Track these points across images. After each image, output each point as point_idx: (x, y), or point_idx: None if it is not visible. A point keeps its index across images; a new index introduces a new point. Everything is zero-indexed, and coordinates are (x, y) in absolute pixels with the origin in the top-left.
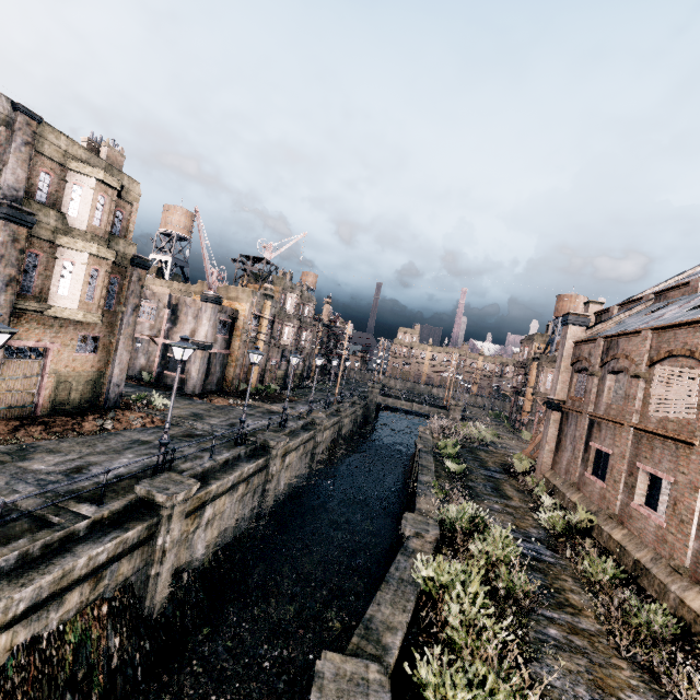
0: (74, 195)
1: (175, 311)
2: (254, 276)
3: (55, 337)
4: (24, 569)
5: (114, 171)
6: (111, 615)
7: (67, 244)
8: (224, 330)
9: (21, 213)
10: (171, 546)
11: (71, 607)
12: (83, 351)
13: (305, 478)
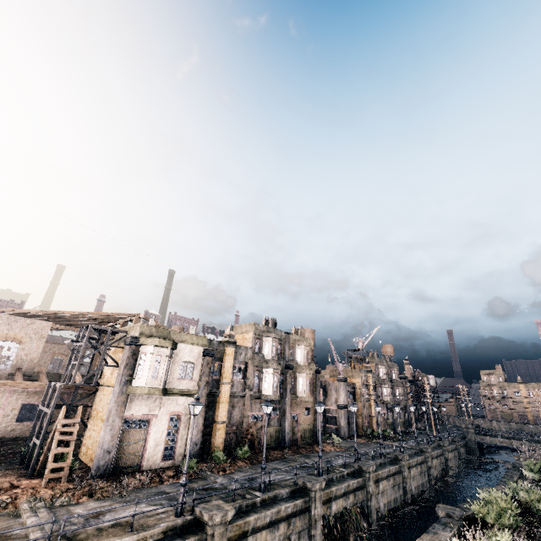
0: (298, 353)
1: (325, 389)
2: (356, 359)
3: (299, 409)
4: (338, 481)
5: (305, 338)
6: (361, 514)
7: (299, 371)
8: (351, 396)
9: (291, 365)
10: (372, 493)
11: (351, 502)
12: (306, 414)
13: (429, 492)
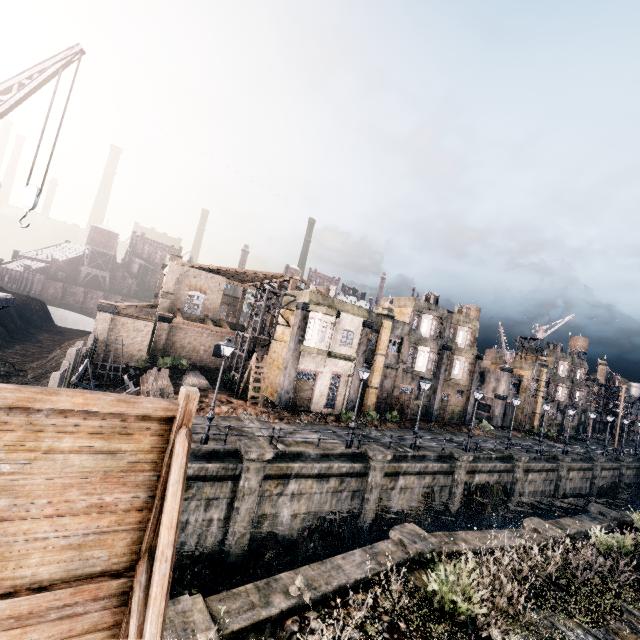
0: (460, 334)
1: (482, 375)
2: (530, 349)
3: (451, 390)
4: (485, 460)
5: (470, 320)
6: (502, 491)
7: (458, 354)
8: (513, 388)
9: (449, 347)
10: (518, 479)
11: (494, 479)
12: (457, 397)
13: (586, 497)
